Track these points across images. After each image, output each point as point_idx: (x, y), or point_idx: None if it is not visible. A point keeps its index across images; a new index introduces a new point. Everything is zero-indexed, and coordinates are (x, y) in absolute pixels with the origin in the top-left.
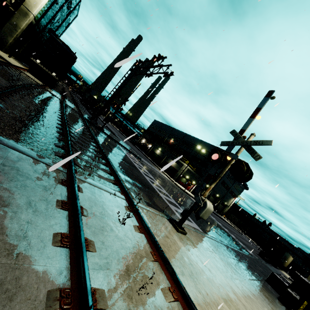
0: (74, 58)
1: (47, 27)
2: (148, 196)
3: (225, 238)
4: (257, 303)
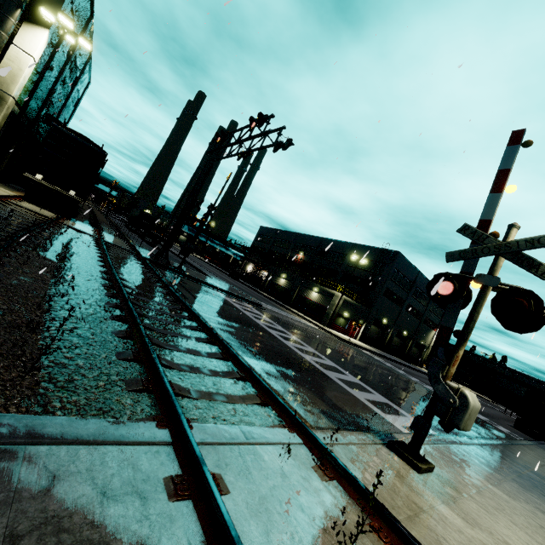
0: (102, 156)
1: (42, 114)
2: (317, 393)
3: None
4: None
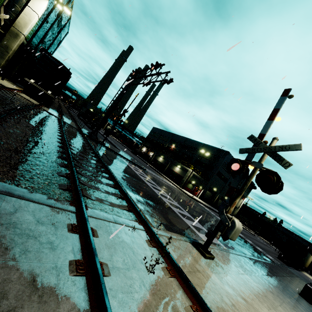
0: (68, 74)
1: (39, 47)
2: (163, 215)
3: (244, 246)
4: None
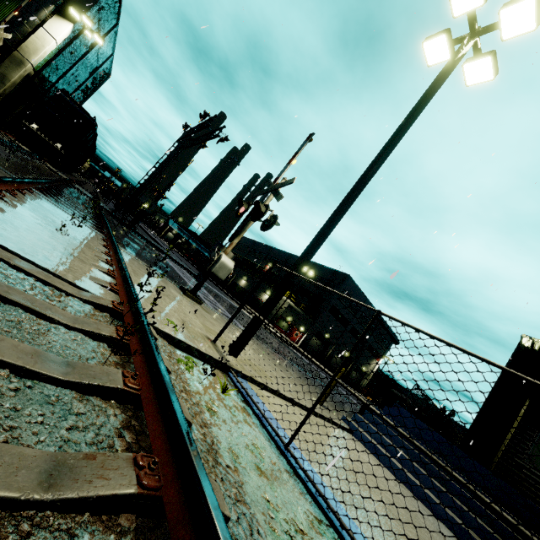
0: (92, 124)
1: (56, 86)
2: None
3: None
4: (283, 375)
